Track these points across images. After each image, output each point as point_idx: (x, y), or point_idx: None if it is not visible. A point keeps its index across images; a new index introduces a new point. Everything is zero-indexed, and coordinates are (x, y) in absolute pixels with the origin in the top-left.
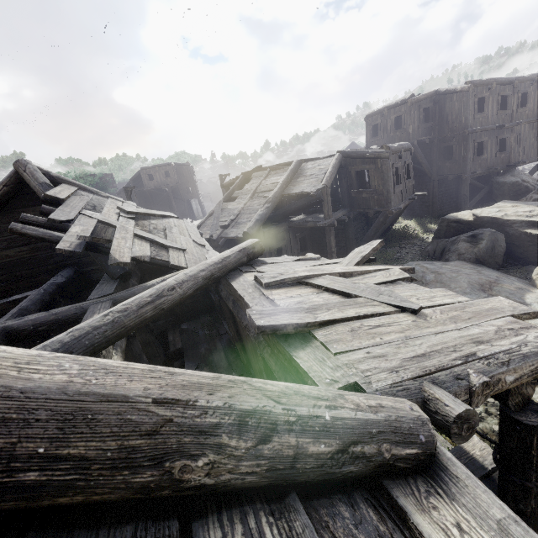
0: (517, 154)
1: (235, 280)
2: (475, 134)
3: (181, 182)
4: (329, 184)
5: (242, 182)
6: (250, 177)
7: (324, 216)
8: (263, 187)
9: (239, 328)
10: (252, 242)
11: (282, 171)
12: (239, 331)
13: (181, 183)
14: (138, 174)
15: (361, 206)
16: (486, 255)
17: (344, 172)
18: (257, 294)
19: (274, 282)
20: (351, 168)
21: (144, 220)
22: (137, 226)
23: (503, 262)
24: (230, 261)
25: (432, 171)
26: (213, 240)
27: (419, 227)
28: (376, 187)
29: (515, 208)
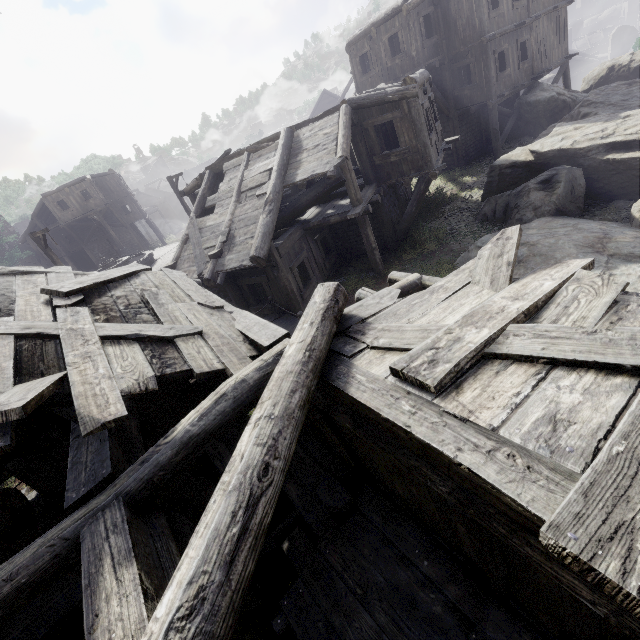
0: (539, 60)
1: (350, 382)
2: (494, 41)
3: (111, 202)
4: (348, 154)
5: (212, 182)
6: (220, 171)
7: (352, 202)
8: (250, 182)
9: (342, 431)
10: (329, 292)
11: (268, 150)
12: (338, 432)
13: (112, 203)
14: (41, 205)
15: (392, 175)
16: (566, 201)
17: (358, 132)
18: (432, 414)
19: (447, 375)
20: (368, 123)
21: (101, 297)
22: (96, 315)
23: (584, 205)
24: (320, 345)
25: (449, 105)
26: (206, 280)
27: (452, 184)
28: (407, 143)
29: (581, 131)
